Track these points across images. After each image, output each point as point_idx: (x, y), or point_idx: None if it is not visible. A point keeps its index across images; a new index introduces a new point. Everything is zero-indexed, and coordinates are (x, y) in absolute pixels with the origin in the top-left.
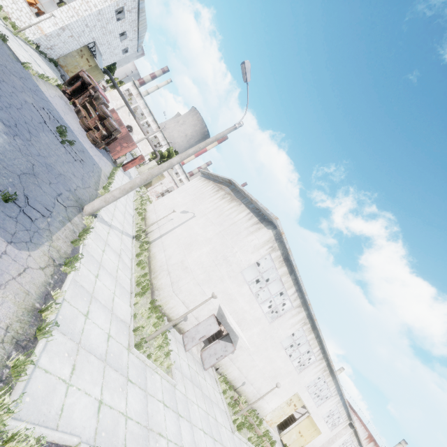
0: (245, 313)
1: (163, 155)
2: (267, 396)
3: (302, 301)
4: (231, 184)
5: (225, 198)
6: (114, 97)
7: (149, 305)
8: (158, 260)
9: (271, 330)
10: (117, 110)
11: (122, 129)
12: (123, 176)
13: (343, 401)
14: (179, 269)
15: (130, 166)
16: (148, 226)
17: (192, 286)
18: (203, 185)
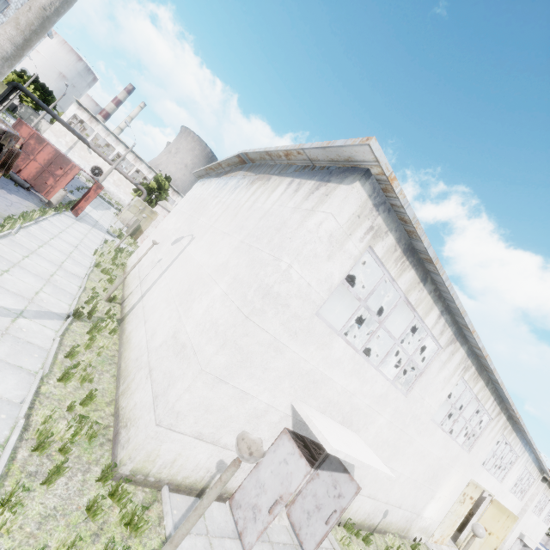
0: (353, 398)
1: (151, 188)
2: (428, 509)
3: (454, 330)
4: (244, 162)
5: (239, 186)
6: (58, 133)
7: (97, 488)
8: (134, 345)
9: (410, 405)
10: (71, 150)
11: (46, 148)
12: (75, 223)
13: (533, 455)
14: (169, 356)
15: (83, 206)
16: (114, 286)
17: (204, 392)
18: (202, 190)
